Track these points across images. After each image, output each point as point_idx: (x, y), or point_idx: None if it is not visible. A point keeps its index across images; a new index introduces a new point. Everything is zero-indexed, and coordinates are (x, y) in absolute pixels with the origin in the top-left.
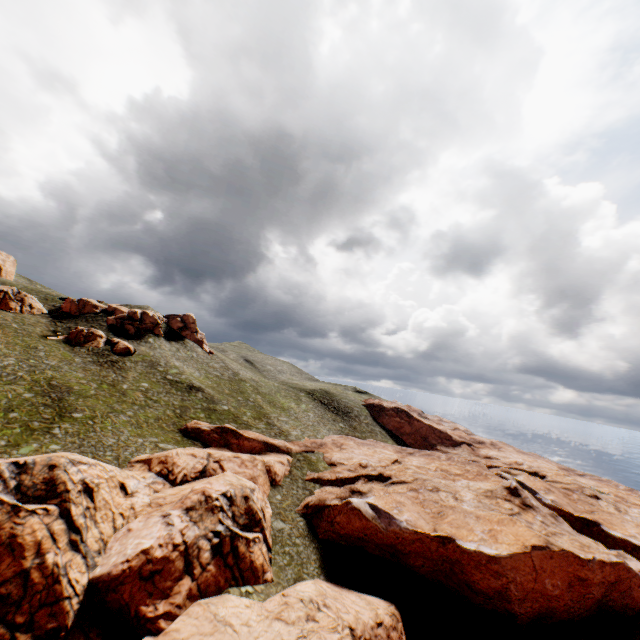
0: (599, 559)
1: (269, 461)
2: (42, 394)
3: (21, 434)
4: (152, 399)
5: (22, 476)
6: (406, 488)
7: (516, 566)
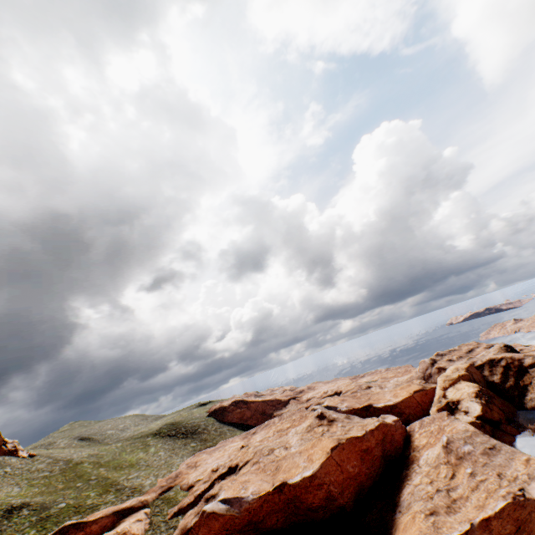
0: (369, 429)
1: (124, 528)
2: None
3: None
4: None
5: None
6: (250, 465)
7: (327, 471)
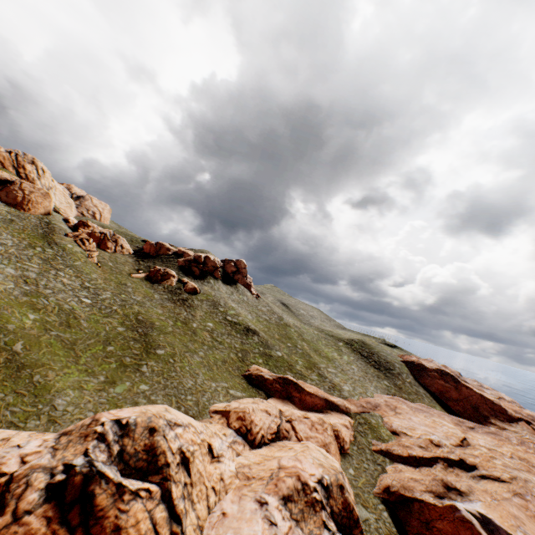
0: None
1: (335, 424)
2: (131, 328)
3: (116, 370)
4: (217, 340)
5: (124, 439)
6: (507, 490)
7: None
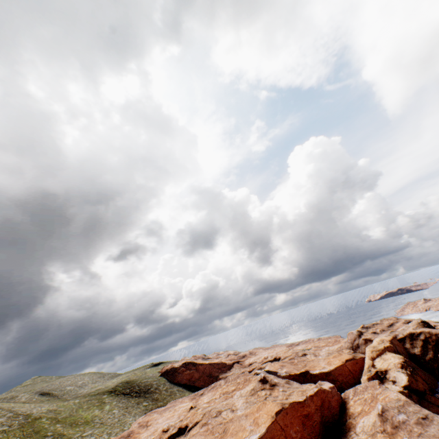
0: (309, 395)
1: None
2: None
3: None
4: None
5: None
6: (199, 427)
7: (273, 435)
